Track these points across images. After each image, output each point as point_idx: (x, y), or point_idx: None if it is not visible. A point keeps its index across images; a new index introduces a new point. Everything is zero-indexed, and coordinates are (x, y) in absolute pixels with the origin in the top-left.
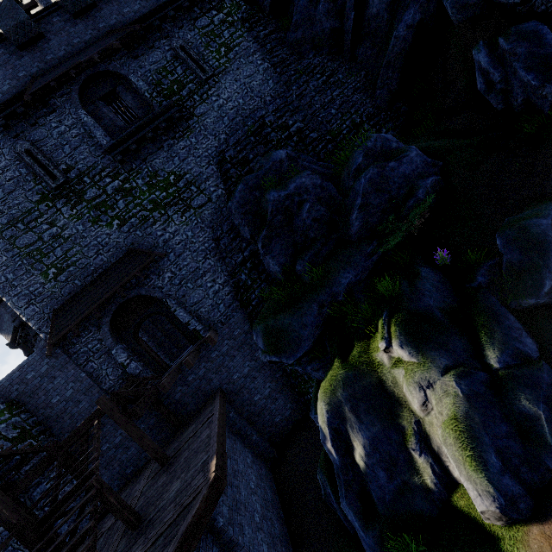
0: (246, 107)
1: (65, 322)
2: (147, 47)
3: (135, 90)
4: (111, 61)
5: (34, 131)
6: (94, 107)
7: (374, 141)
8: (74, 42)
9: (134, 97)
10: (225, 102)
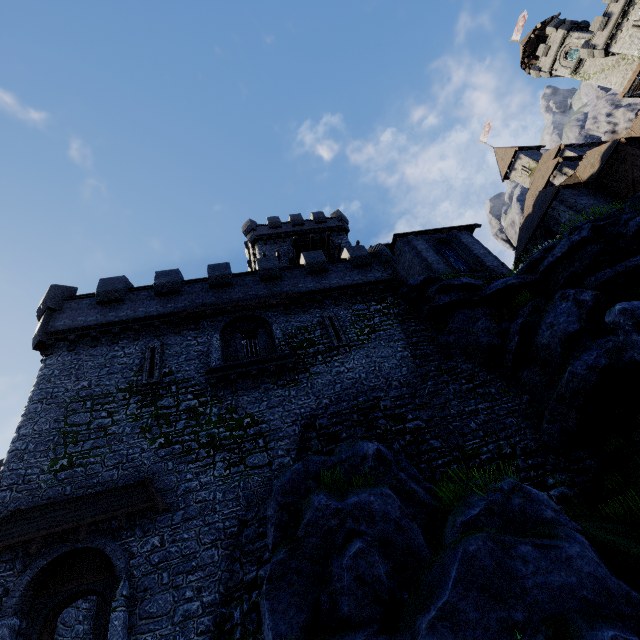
0: (366, 382)
1: (3, 533)
2: (302, 310)
3: (273, 335)
4: (267, 311)
5: (172, 337)
6: (231, 336)
7: (509, 490)
8: (249, 293)
9: (268, 339)
10: (346, 370)
